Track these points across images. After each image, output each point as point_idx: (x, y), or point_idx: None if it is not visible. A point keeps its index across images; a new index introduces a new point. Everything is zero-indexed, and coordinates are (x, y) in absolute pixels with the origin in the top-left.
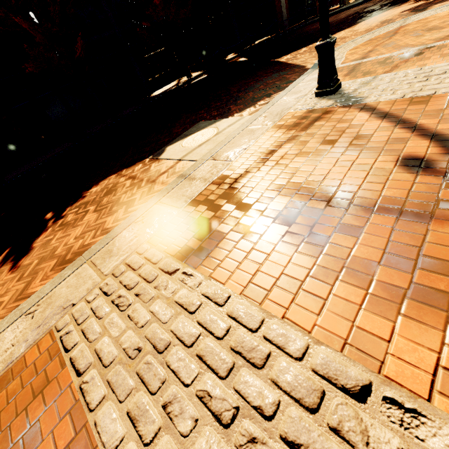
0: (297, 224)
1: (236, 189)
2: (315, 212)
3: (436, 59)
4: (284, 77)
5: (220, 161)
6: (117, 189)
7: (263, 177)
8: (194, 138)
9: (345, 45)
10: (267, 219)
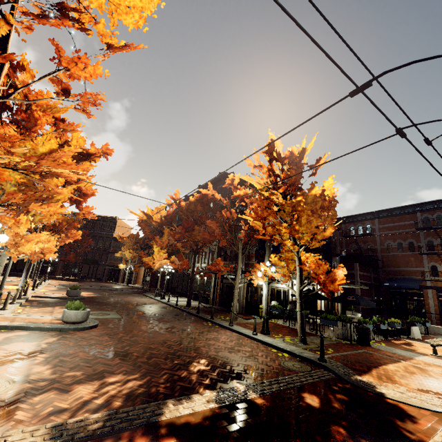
0: None
1: None
2: None
3: None
4: None
5: None
6: None
7: None
8: None
9: None
10: None
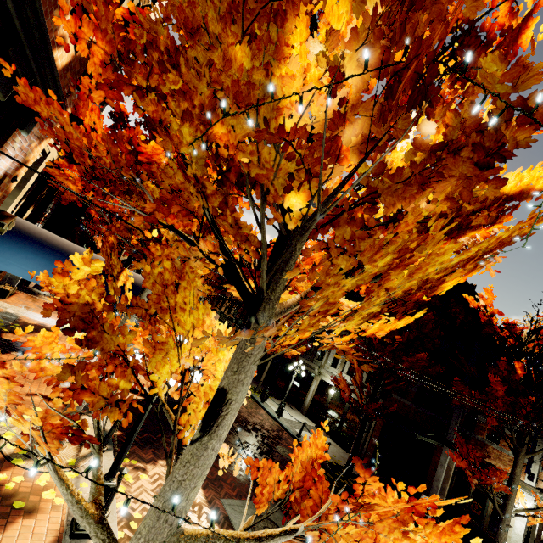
0: None
1: None
2: None
3: None
4: None
5: None
6: None
7: None
8: None
9: None
10: None
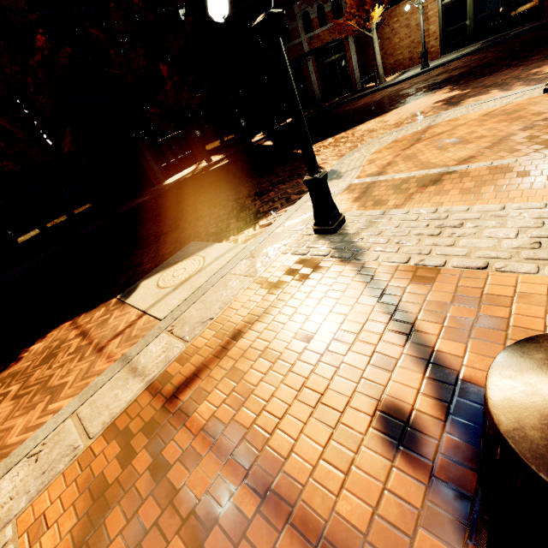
0: (208, 547)
1: (171, 411)
2: (241, 519)
3: (455, 195)
4: (298, 183)
5: (176, 337)
6: (58, 355)
7: (210, 392)
8: (175, 272)
9: (369, 144)
10: (176, 516)
